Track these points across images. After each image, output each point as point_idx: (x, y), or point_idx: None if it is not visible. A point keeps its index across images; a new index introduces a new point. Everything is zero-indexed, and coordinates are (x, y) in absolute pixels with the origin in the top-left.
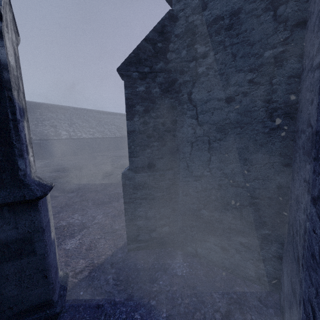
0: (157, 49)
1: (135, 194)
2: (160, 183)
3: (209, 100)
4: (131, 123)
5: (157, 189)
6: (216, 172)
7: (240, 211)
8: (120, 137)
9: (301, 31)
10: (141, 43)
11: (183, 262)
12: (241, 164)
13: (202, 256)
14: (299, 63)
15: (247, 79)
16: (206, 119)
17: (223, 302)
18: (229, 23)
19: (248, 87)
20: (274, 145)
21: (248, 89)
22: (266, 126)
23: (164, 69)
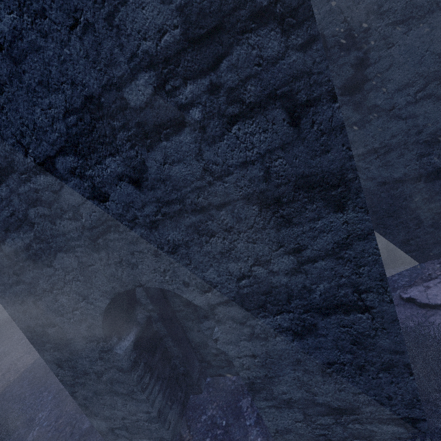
0: None
1: None
2: None
3: None
4: None
5: None
6: None
7: None
8: None
9: None
10: None
11: None
12: None
13: None
14: None
15: None
16: None
17: None
18: None
19: None
20: None
21: None
22: None
23: None
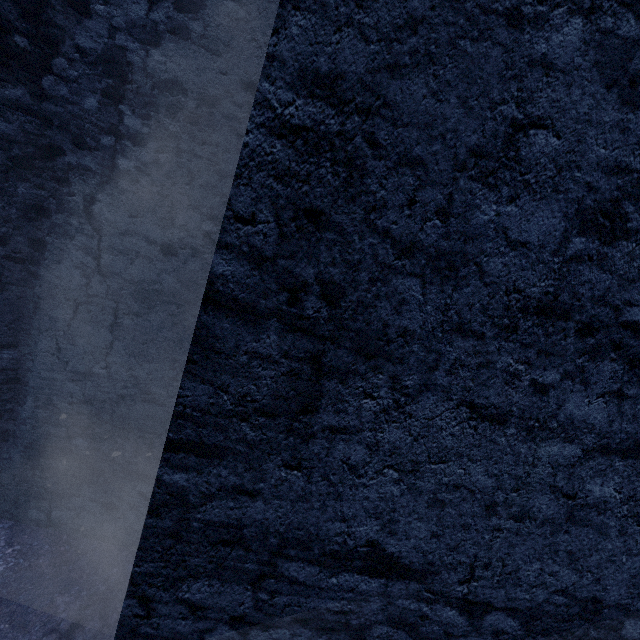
0: (12, 49)
1: None
2: None
3: (131, 234)
4: None
5: None
6: (119, 371)
7: (149, 443)
8: None
9: None
10: None
11: (7, 546)
12: (167, 366)
13: (62, 523)
14: None
15: (203, 228)
16: (117, 266)
17: (73, 608)
18: (195, 111)
19: (203, 243)
20: None
21: (201, 247)
22: None
23: (28, 107)
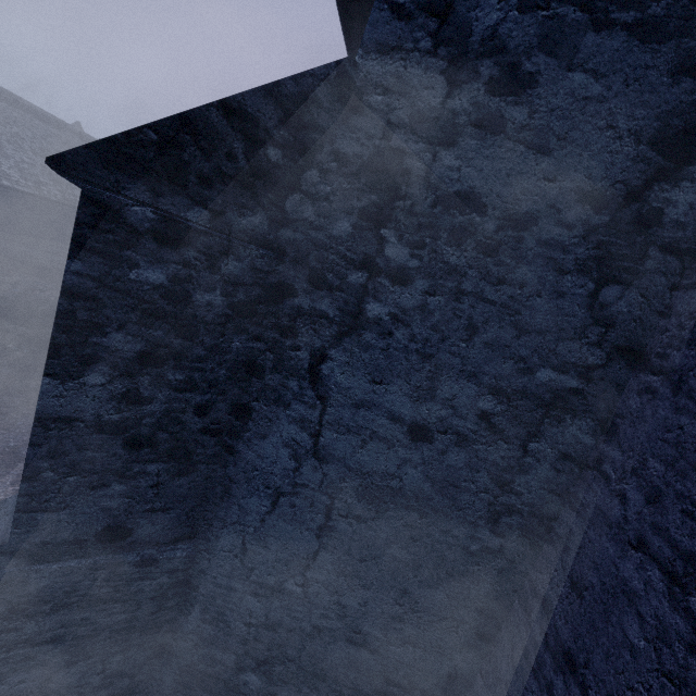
0: (261, 165)
1: (14, 631)
2: (132, 587)
3: (368, 406)
4: (68, 389)
5: (117, 603)
6: (320, 593)
7: None
8: (58, 203)
9: (625, 371)
10: (204, 111)
11: None
12: (391, 598)
13: None
14: (594, 438)
15: (479, 406)
16: (341, 449)
17: None
18: (494, 235)
19: (475, 427)
20: (477, 585)
21: (472, 432)
22: (478, 537)
23: (262, 237)
